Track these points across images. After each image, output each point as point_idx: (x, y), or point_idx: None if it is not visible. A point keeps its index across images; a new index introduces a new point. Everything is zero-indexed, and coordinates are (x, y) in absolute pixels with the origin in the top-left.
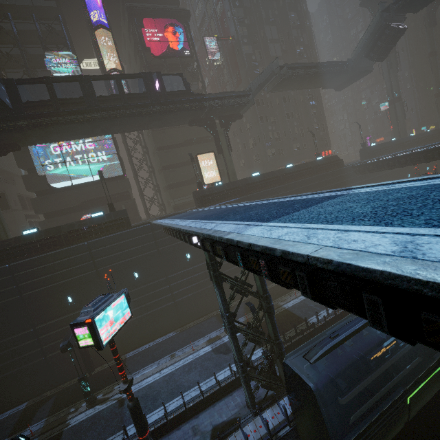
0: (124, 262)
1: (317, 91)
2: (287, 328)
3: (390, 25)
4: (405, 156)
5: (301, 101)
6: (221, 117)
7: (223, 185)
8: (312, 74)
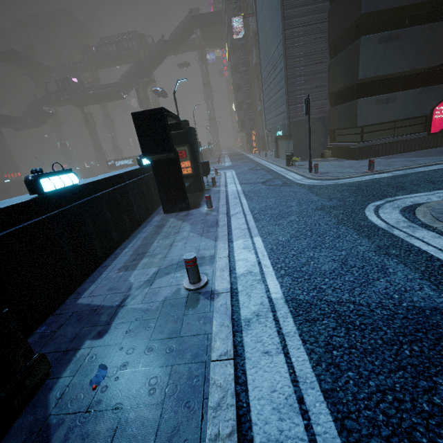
0: None
1: None
2: None
3: (43, 108)
4: None
5: None
6: None
7: None
8: None
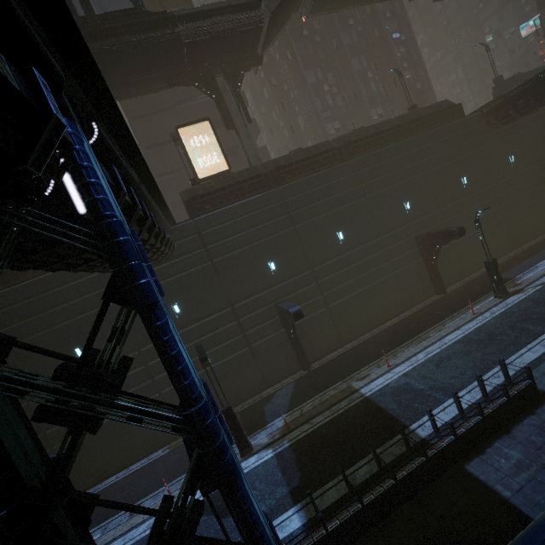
0: (51, 331)
1: (404, 19)
2: (364, 450)
3: None
4: None
5: (377, 38)
6: (223, 64)
7: (232, 176)
8: None
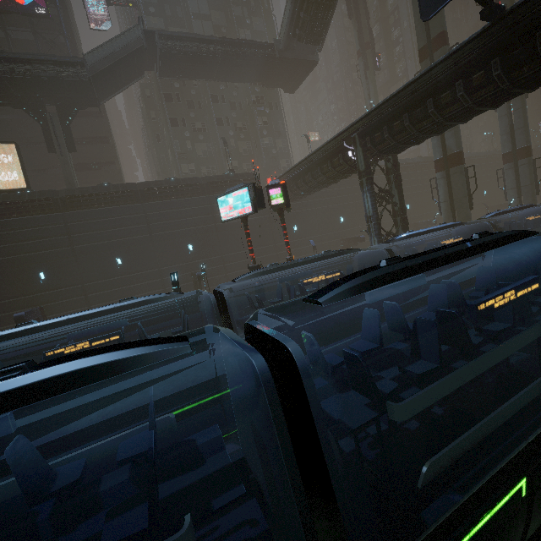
0: None
1: (277, 96)
2: None
3: None
4: (307, 170)
5: (247, 105)
6: (57, 99)
7: (23, 194)
8: (214, 53)
